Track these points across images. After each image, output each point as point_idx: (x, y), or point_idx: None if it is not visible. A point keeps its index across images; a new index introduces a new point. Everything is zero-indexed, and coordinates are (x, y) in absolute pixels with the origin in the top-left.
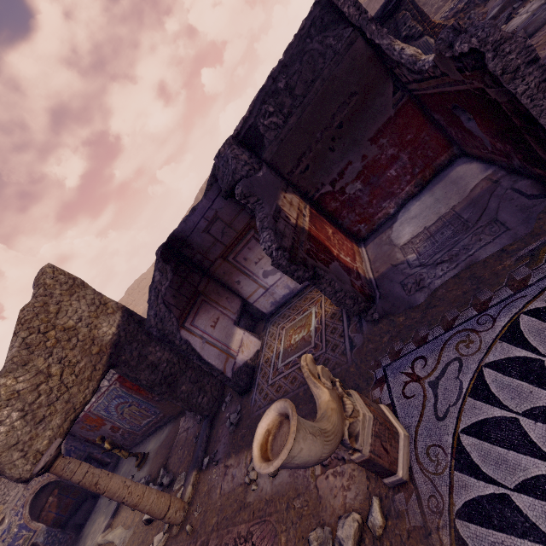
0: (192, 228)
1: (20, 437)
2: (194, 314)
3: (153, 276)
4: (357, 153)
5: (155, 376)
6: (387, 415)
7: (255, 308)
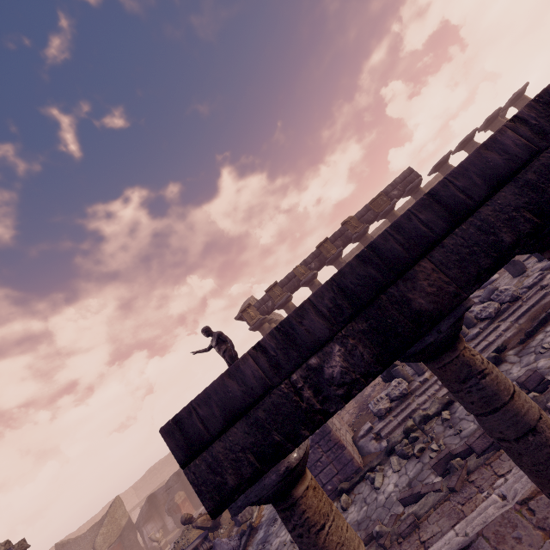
0: (159, 492)
1: (101, 544)
2: (148, 522)
3: (143, 506)
4: None
5: (129, 543)
6: (169, 545)
7: (167, 527)
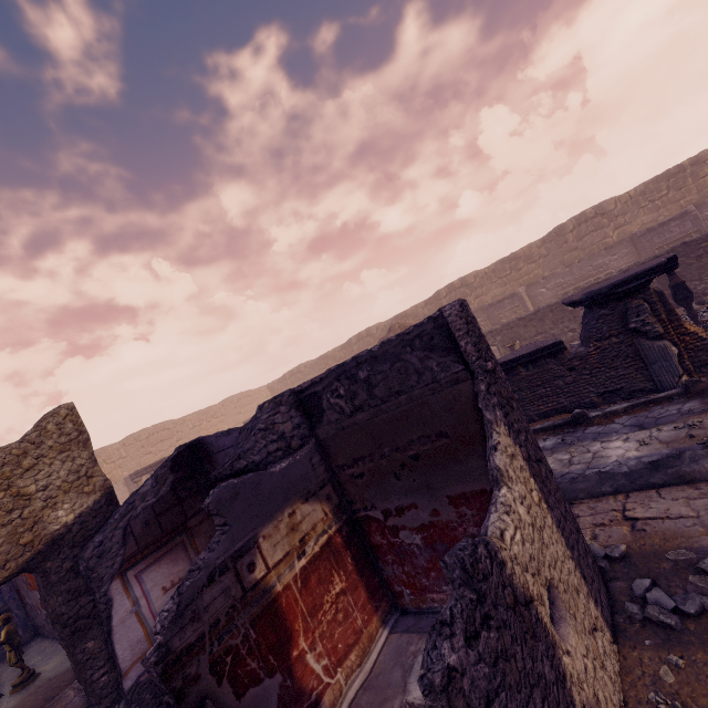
0: (221, 448)
1: None
2: (153, 559)
3: (143, 484)
4: (428, 502)
5: (67, 609)
6: None
7: None
